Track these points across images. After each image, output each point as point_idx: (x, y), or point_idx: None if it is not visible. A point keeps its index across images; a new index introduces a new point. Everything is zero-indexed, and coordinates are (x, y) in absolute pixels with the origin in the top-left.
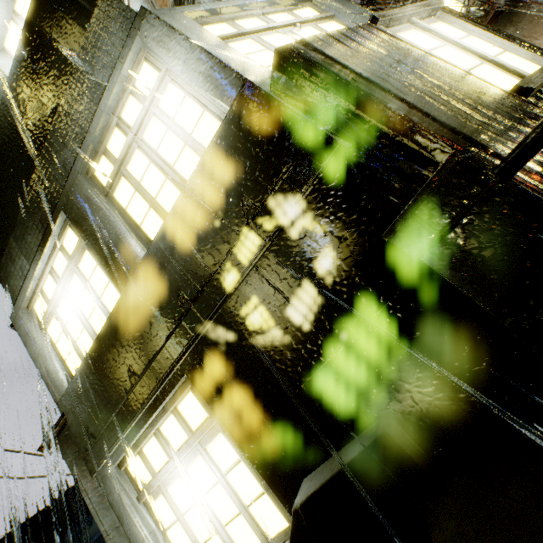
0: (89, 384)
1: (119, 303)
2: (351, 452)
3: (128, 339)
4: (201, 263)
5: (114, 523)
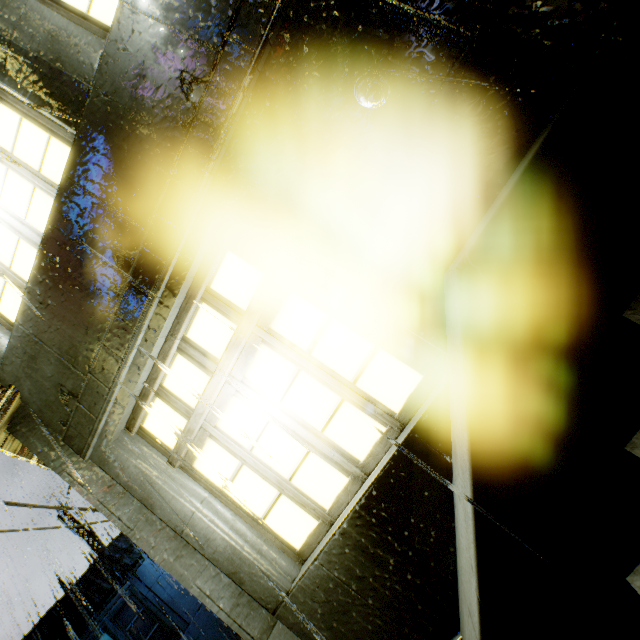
0: (48, 314)
1: (75, 149)
2: (532, 150)
3: (104, 203)
4: (212, 5)
5: (138, 512)
